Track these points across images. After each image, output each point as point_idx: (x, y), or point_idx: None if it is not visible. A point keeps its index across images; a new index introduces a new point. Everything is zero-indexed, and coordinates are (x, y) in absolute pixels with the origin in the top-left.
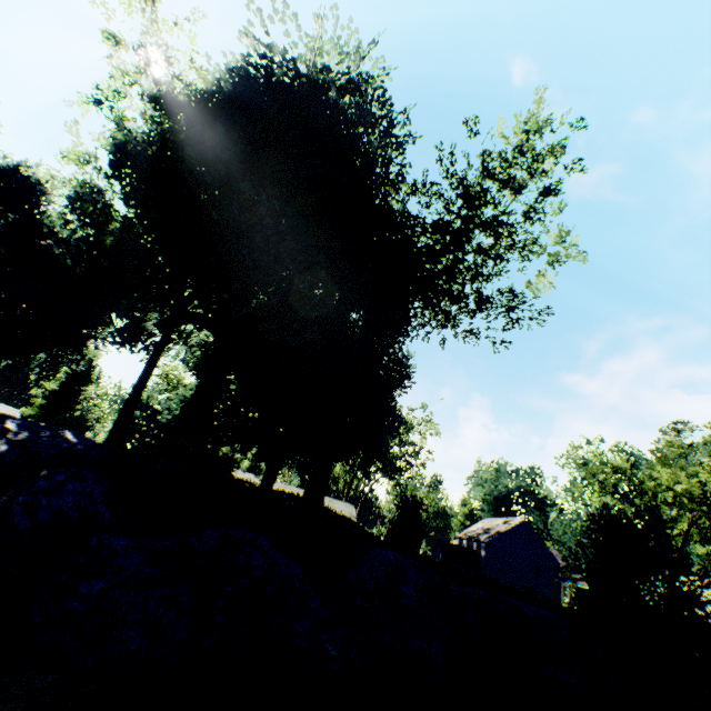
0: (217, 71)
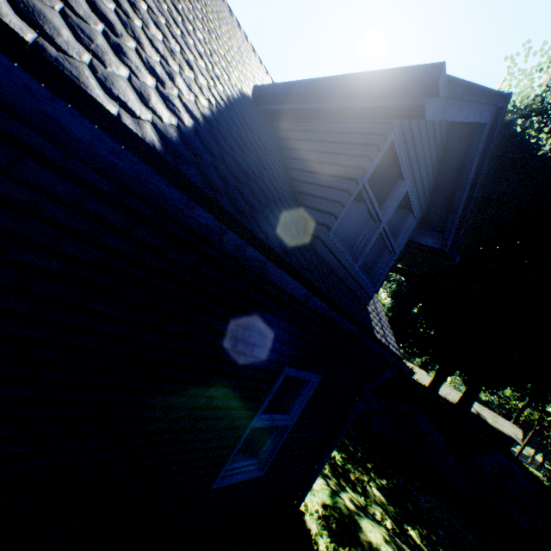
0: None
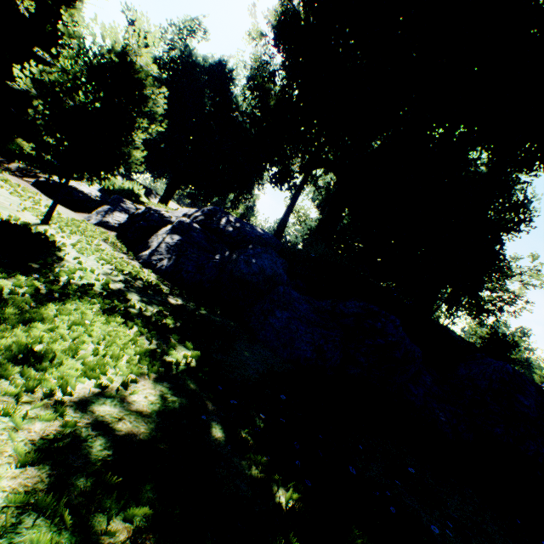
0: None
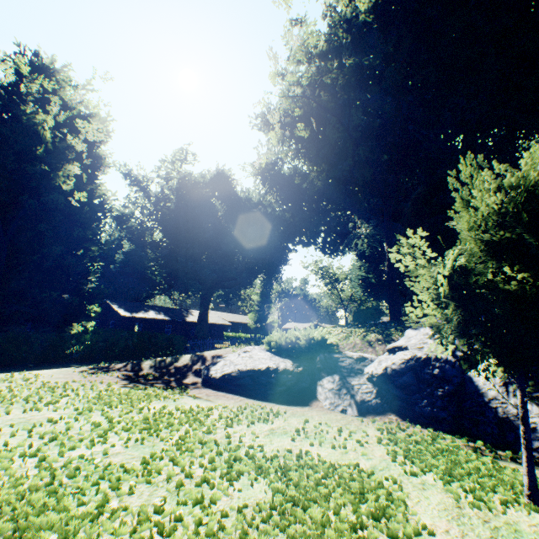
0: None
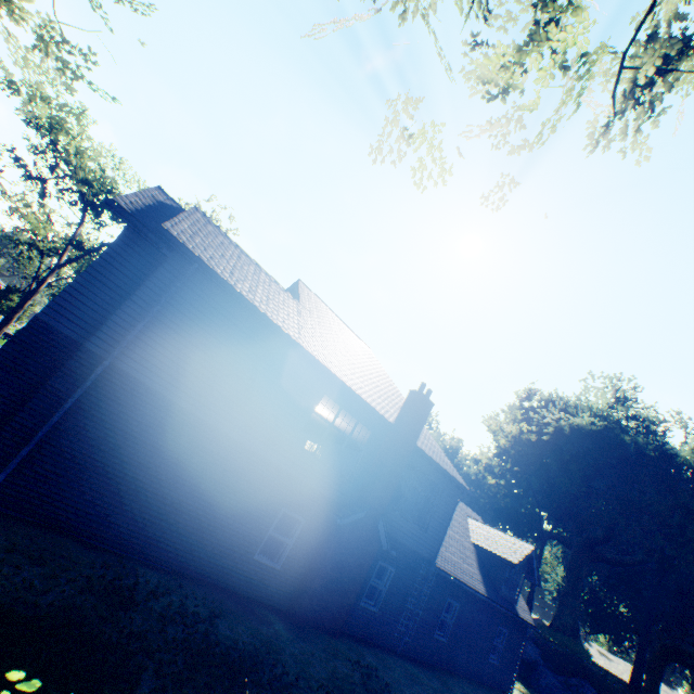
0: (535, 417)
